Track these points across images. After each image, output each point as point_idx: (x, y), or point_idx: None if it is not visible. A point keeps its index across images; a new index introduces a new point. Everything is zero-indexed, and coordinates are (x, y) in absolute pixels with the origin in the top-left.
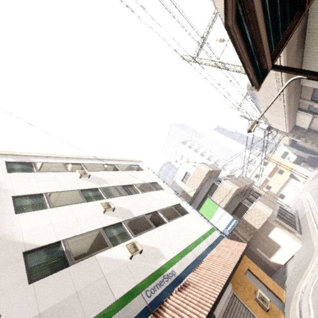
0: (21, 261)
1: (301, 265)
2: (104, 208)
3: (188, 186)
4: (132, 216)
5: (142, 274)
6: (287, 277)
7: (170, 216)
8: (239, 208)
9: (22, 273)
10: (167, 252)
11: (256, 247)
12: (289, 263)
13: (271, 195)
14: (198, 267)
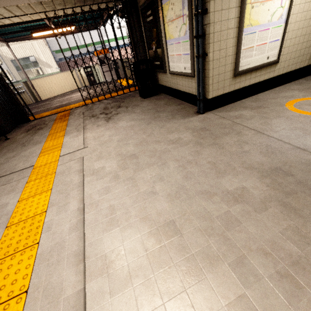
0: None
1: None
2: None
3: None
4: None
5: (94, 40)
6: None
7: None
8: None
9: None
10: (111, 35)
11: None
12: None
13: None
14: (124, 48)
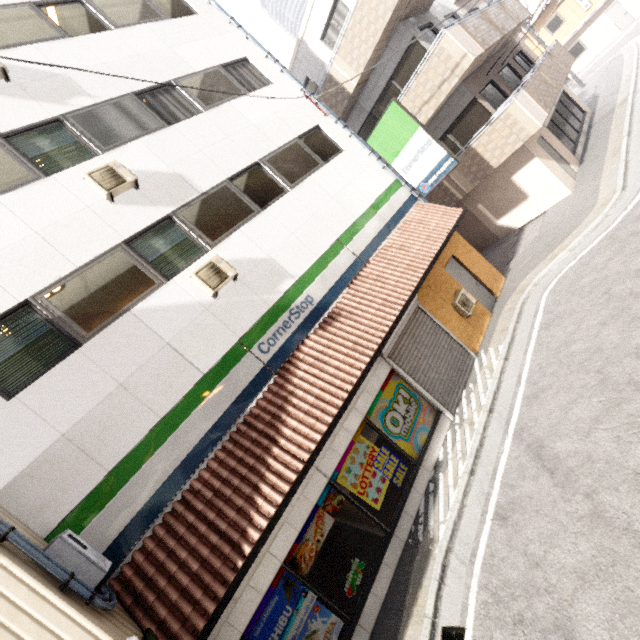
0: None
1: (554, 235)
2: (104, 188)
3: (341, 59)
4: (195, 194)
5: (246, 319)
6: (517, 253)
7: (295, 172)
8: (467, 117)
9: None
10: (294, 263)
11: (479, 202)
12: (530, 227)
13: (558, 61)
14: (358, 277)
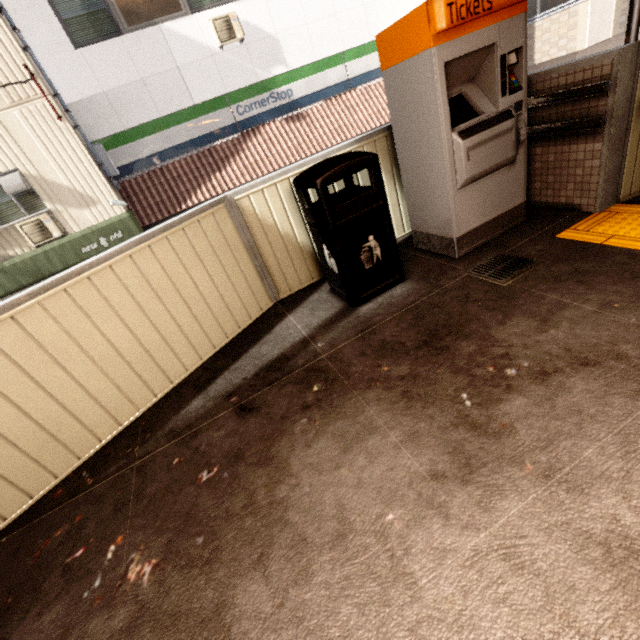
0: (46, 6)
1: None
2: None
3: None
4: None
5: (237, 81)
6: None
7: None
8: None
9: (58, 28)
10: (294, 54)
11: None
12: None
13: None
14: (338, 98)
